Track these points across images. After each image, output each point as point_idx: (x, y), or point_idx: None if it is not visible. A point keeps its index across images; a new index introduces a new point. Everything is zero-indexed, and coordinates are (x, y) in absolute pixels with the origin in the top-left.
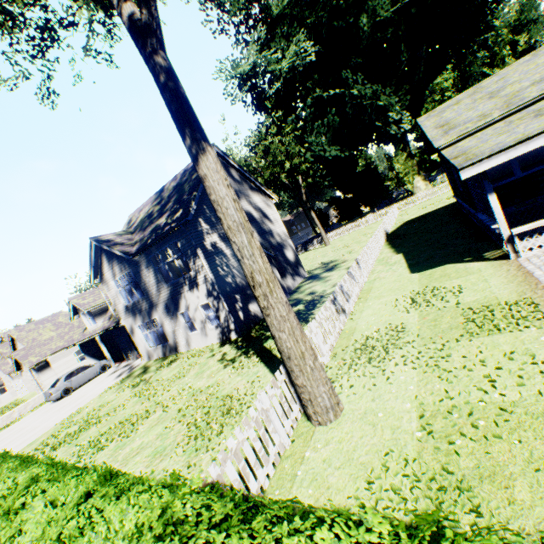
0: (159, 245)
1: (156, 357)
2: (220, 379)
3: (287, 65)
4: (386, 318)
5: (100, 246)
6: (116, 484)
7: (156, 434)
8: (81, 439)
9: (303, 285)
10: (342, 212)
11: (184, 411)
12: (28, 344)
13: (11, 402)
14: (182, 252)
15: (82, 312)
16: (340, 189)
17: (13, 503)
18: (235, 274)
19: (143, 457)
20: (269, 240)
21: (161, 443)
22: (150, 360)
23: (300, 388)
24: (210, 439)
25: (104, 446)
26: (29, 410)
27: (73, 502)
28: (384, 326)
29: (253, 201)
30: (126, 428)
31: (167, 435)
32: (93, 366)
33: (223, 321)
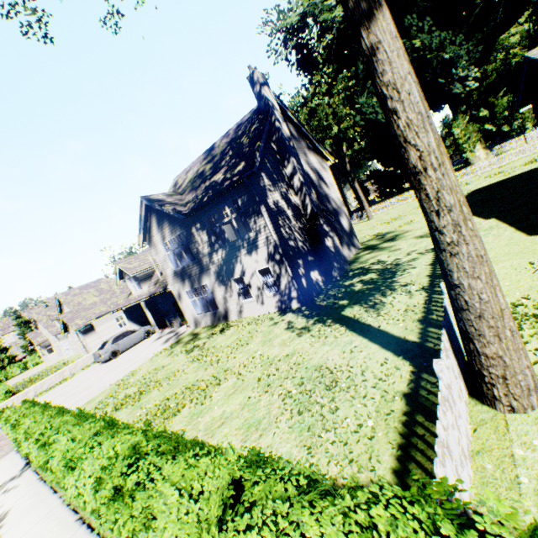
0: (215, 203)
1: (204, 325)
2: (299, 348)
3: (341, 14)
4: (528, 283)
5: (150, 207)
6: (279, 475)
7: (239, 404)
8: (144, 402)
9: (360, 255)
10: (381, 186)
11: (266, 381)
12: (74, 308)
13: (59, 361)
14: (242, 210)
15: (128, 277)
16: (381, 161)
17: (123, 482)
18: (296, 238)
19: (232, 429)
20: (326, 205)
21: (250, 414)
22: (197, 328)
23: (489, 359)
24: (323, 416)
25: (175, 412)
26: (78, 369)
27: (217, 495)
28: (534, 292)
29: (310, 161)
30: (195, 395)
31: (255, 406)
32: (137, 331)
33: (283, 288)
